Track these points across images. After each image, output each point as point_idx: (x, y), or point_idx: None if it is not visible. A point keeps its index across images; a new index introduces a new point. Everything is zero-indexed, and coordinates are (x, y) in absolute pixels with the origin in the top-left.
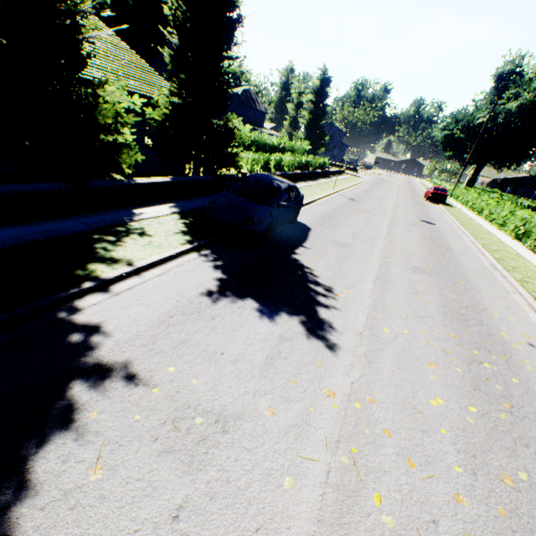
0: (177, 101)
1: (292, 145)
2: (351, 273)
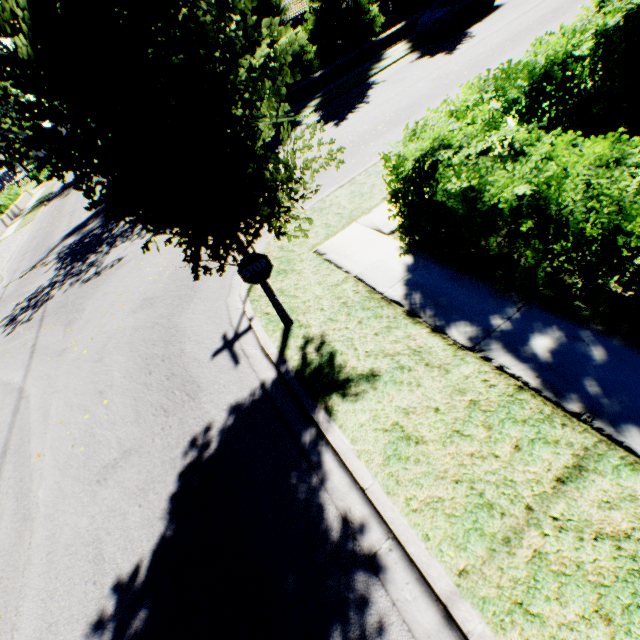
0: None
1: None
2: (500, 22)
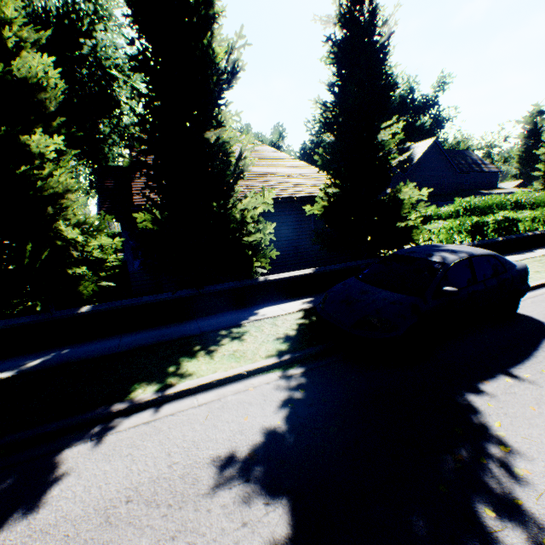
0: (334, 191)
1: (537, 195)
2: None
